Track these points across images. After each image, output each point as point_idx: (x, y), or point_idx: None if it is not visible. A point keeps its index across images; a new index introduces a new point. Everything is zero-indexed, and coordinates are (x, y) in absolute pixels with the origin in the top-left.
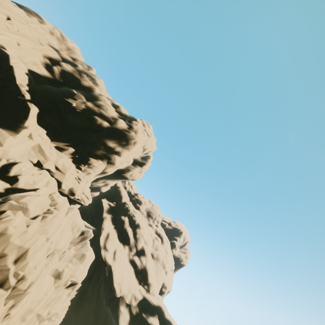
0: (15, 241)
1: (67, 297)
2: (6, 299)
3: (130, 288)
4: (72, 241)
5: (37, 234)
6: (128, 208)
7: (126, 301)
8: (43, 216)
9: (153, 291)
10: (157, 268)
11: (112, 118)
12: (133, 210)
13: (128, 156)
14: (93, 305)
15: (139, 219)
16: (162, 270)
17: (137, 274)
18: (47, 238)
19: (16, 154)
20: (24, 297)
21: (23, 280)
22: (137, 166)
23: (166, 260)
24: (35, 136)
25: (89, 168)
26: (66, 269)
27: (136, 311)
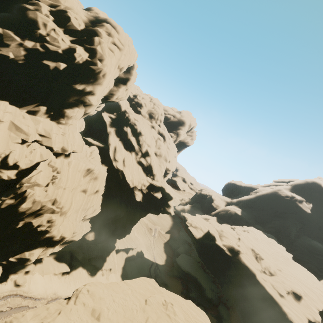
0: (45, 200)
1: (98, 196)
2: (61, 215)
3: (139, 181)
4: (84, 175)
5: (56, 190)
6: (128, 118)
7: (138, 188)
8: (52, 182)
9: (157, 179)
10: (160, 162)
11: (64, 52)
12: (134, 119)
13: (103, 89)
14: (118, 192)
15: (140, 127)
16: (164, 163)
17: (144, 170)
18: (64, 189)
19: (1, 146)
20: (70, 211)
21: (63, 207)
22: (120, 86)
23: (168, 154)
24: (2, 117)
25: (69, 119)
26: (89, 186)
27: (146, 191)
